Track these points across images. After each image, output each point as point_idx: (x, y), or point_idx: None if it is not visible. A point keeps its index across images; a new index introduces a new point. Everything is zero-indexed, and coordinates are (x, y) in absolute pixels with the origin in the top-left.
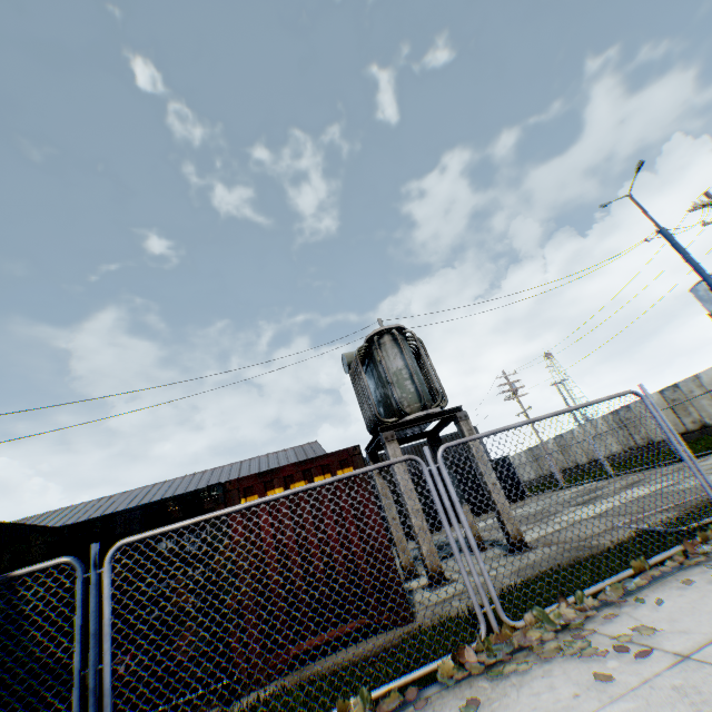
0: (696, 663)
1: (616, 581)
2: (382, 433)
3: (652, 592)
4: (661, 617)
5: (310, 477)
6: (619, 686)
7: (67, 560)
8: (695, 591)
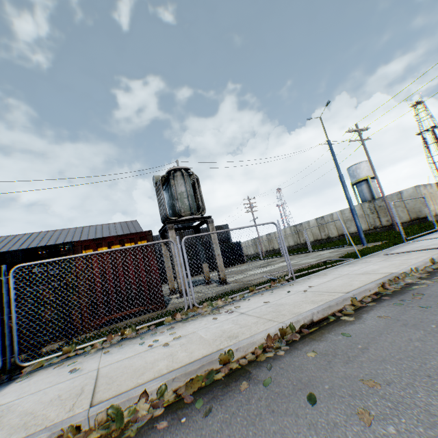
0: (244, 314)
1: (242, 294)
2: (167, 224)
3: (252, 298)
4: (247, 304)
5: (123, 243)
6: (219, 321)
7: None
8: (263, 297)
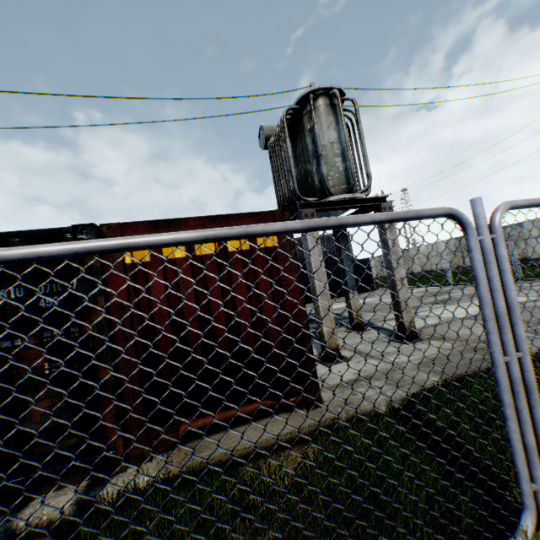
0: None
1: None
2: (301, 209)
3: None
4: None
5: None
6: None
7: None
8: None
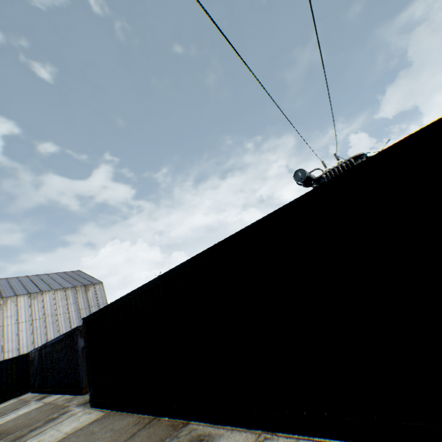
0: None
1: None
2: None
3: None
4: None
5: None
6: None
7: None
8: None
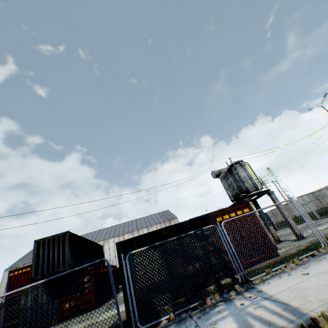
0: None
1: None
2: (244, 198)
3: None
4: None
5: (235, 211)
6: None
7: (213, 225)
8: None
